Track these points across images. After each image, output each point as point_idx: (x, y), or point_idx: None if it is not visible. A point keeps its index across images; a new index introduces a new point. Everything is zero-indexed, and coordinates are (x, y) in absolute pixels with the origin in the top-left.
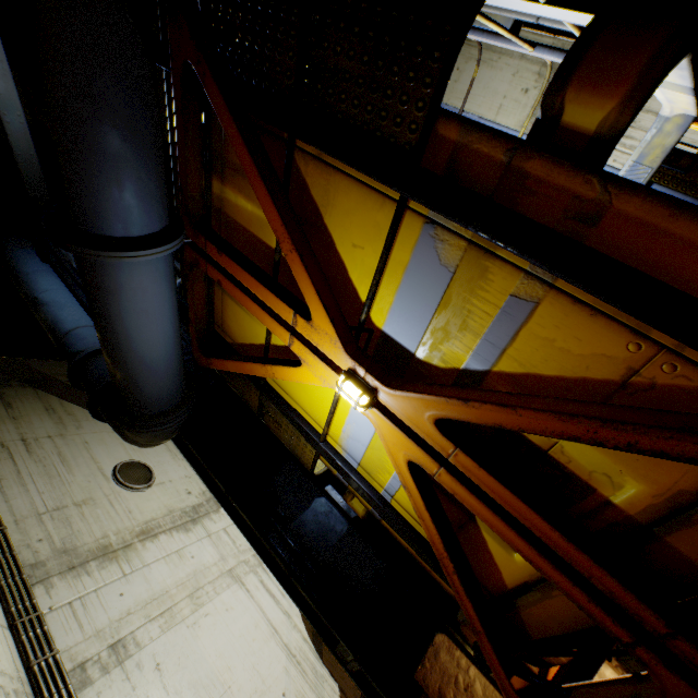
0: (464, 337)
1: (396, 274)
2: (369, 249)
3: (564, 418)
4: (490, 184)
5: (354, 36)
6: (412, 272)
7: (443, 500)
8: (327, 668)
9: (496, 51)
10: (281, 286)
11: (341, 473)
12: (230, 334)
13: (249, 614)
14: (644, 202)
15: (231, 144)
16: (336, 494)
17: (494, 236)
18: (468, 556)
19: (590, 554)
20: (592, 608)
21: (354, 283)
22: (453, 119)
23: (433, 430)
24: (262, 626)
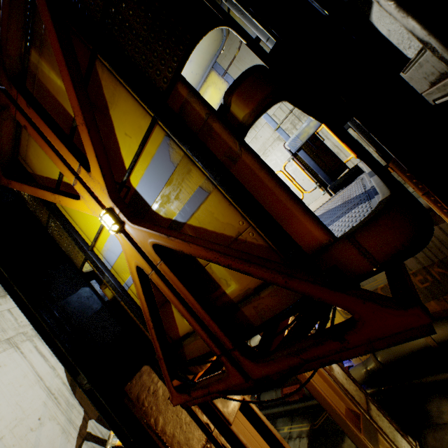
0: (176, 203)
1: (147, 159)
2: (134, 139)
3: (208, 250)
4: (198, 127)
5: (141, 11)
6: (156, 160)
7: (156, 290)
8: (78, 399)
9: (262, 42)
10: (75, 144)
11: (100, 272)
12: (32, 166)
13: (20, 369)
14: (252, 159)
15: (48, 35)
16: (98, 286)
17: (194, 154)
18: (164, 321)
19: (211, 315)
20: (208, 340)
21: (123, 156)
22: (185, 85)
23: (151, 250)
24: (30, 376)
